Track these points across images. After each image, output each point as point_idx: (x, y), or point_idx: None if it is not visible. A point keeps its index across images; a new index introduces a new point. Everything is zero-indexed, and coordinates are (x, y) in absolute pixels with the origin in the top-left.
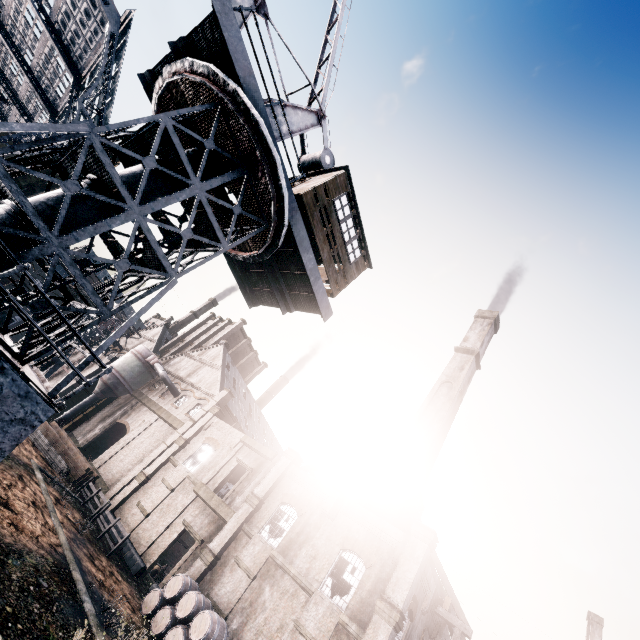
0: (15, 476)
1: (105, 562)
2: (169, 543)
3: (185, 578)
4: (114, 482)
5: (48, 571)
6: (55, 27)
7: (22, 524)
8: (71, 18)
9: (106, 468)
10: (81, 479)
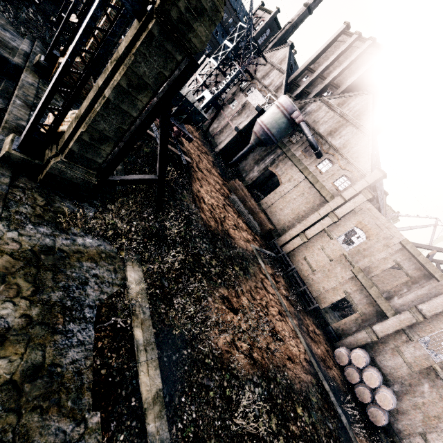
0: (261, 287)
1: (308, 322)
2: (334, 301)
3: (366, 359)
4: (280, 227)
5: (321, 402)
6: None
7: (290, 351)
8: None
9: (271, 212)
10: (265, 232)
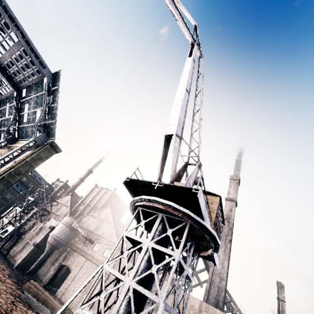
0: None
1: None
2: None
3: None
4: (73, 306)
5: None
6: (1, 66)
7: None
8: (14, 65)
9: (65, 297)
10: None
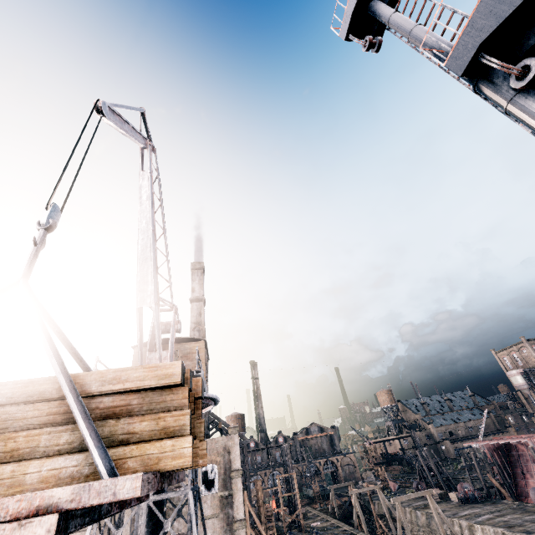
0: None
1: None
2: None
3: None
4: None
5: None
6: None
7: None
8: None
9: None
10: None
